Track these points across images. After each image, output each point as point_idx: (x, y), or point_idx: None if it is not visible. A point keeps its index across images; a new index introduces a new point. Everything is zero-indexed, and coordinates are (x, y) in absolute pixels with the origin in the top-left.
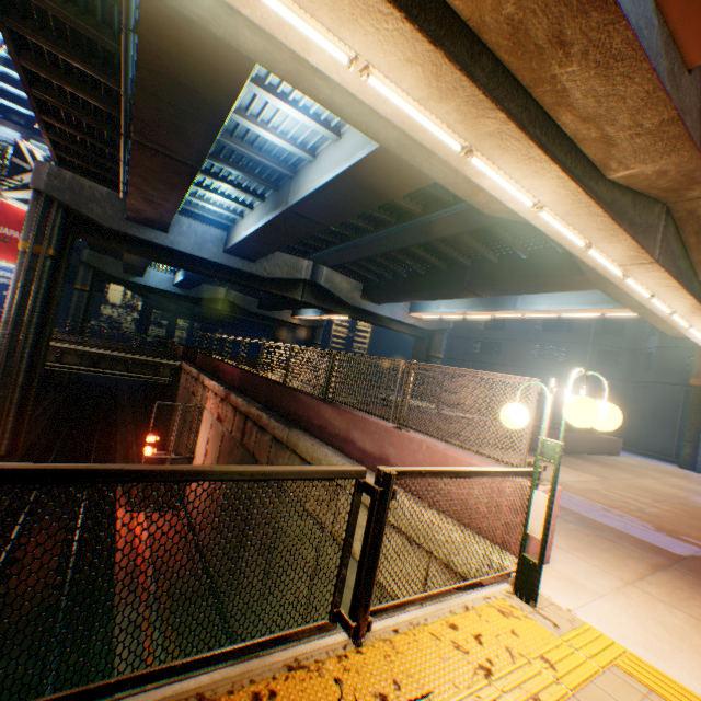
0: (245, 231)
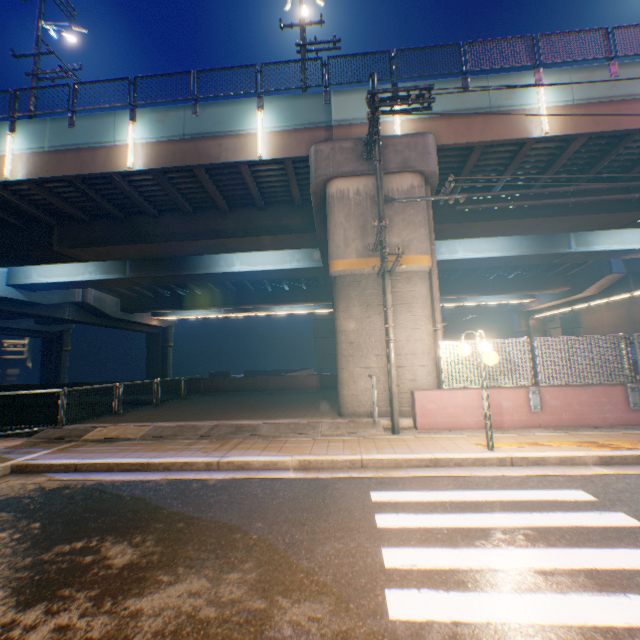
0: (472, 253)
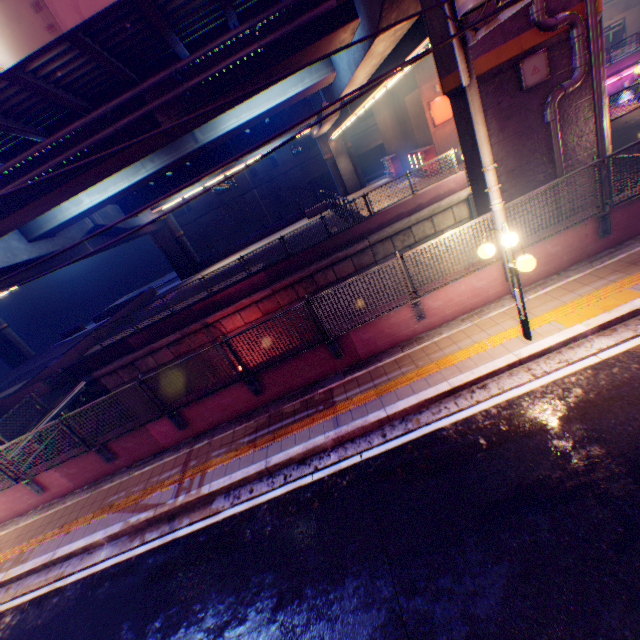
0: (99, 195)
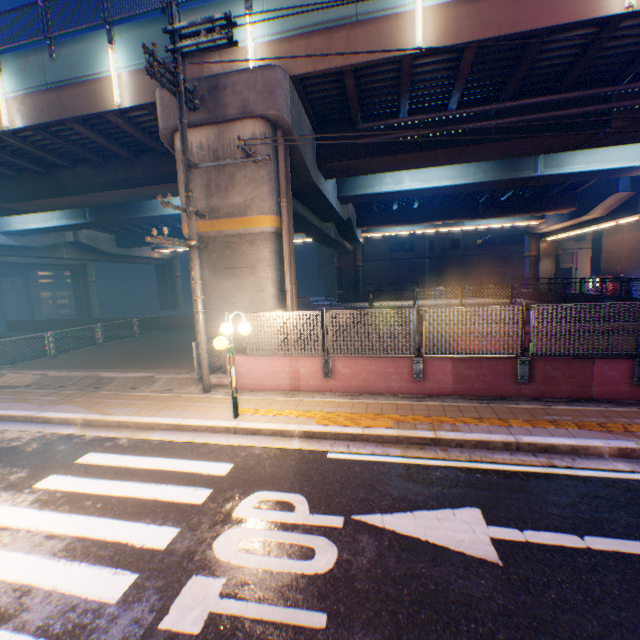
0: (420, 182)
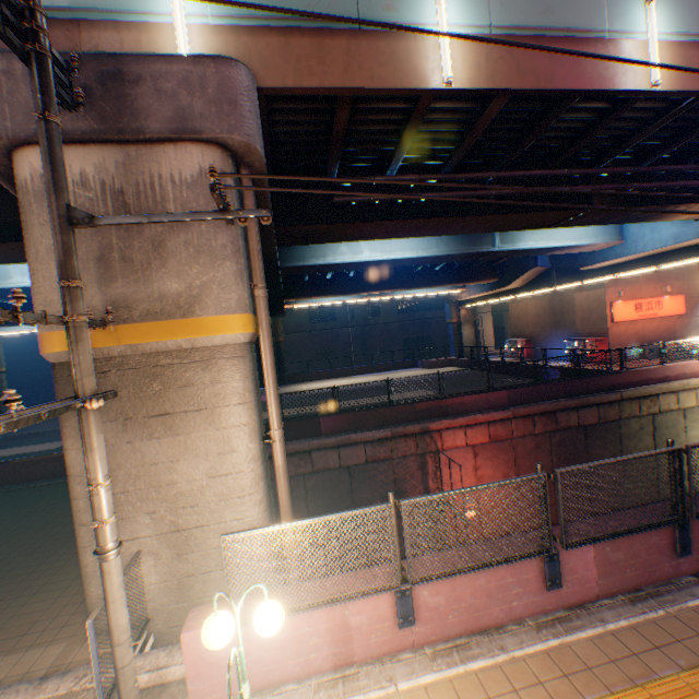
0: (381, 253)
